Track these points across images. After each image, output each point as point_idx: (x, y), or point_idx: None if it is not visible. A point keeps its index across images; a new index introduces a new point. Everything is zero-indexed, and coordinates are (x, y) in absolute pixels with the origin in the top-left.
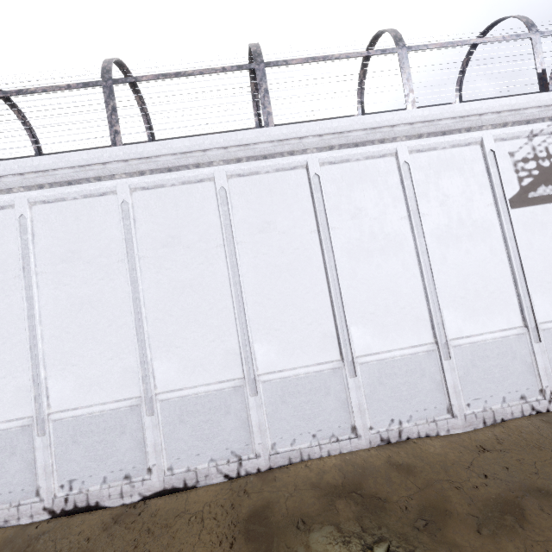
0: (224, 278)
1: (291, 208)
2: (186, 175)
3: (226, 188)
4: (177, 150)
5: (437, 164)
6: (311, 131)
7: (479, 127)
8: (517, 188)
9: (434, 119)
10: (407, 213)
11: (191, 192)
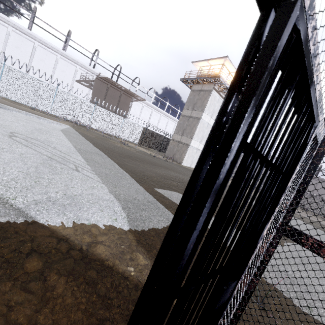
0: (0, 50)
1: (26, 48)
2: (0, 22)
3: (10, 32)
4: (0, 15)
5: (65, 64)
6: (38, 38)
7: (77, 64)
8: (79, 79)
9: (68, 56)
10: (53, 68)
11: (0, 26)
